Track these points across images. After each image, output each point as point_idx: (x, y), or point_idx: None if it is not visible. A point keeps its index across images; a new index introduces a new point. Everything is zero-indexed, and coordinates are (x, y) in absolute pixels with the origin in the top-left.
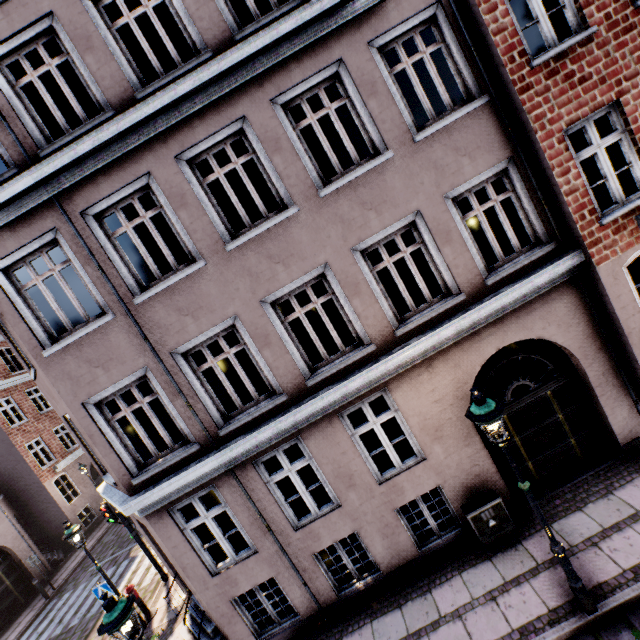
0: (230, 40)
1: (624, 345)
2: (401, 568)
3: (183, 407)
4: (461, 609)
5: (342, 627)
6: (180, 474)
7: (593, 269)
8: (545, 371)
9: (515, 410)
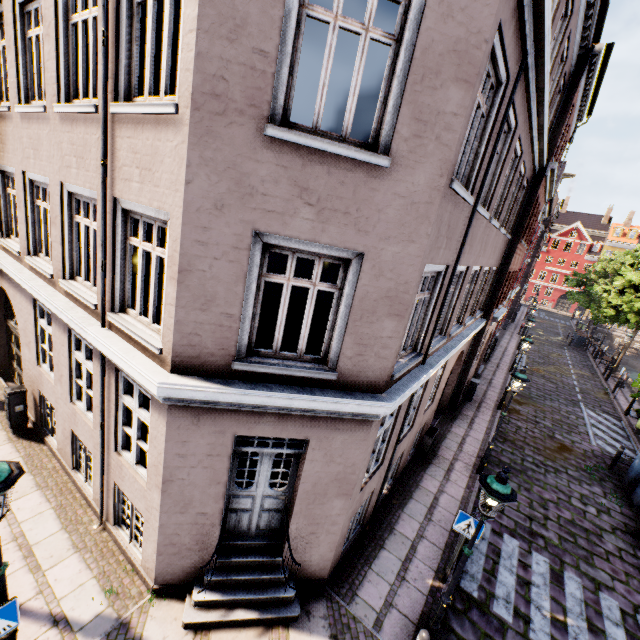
0: None
1: (469, 365)
2: (400, 475)
3: (434, 317)
4: (440, 488)
5: (387, 522)
6: (420, 379)
7: (484, 330)
8: None
9: None
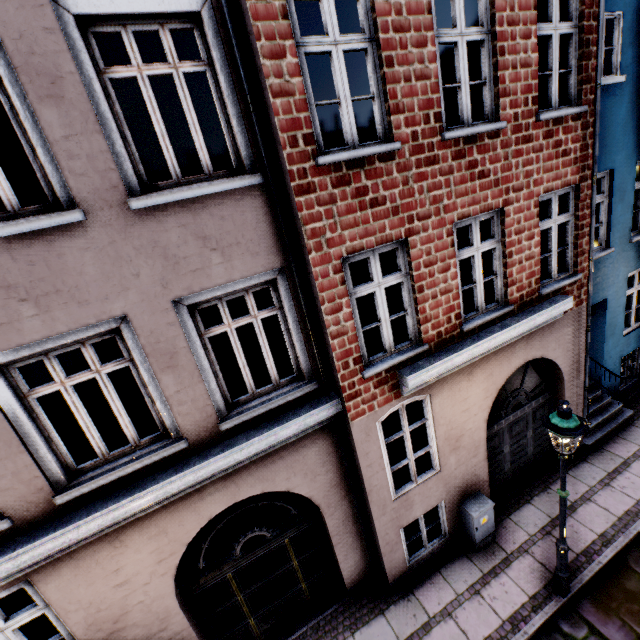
0: None
1: (365, 499)
2: None
3: None
4: None
5: None
6: None
7: (348, 423)
8: (287, 517)
9: (244, 565)
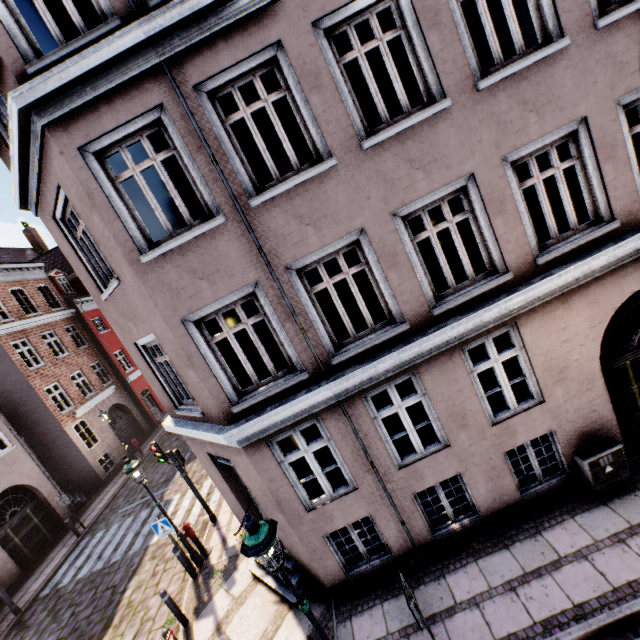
0: None
1: None
2: (501, 511)
3: (294, 331)
4: (584, 550)
5: (441, 565)
6: (289, 403)
7: None
8: None
9: (639, 356)
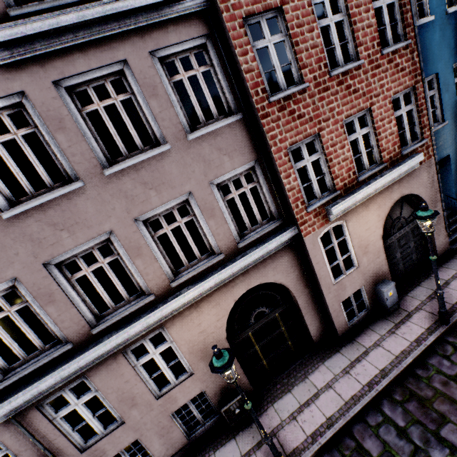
0: (4, 13)
1: (318, 285)
2: (174, 456)
3: None
4: None
5: None
6: None
7: (302, 239)
8: (275, 301)
9: (256, 328)
